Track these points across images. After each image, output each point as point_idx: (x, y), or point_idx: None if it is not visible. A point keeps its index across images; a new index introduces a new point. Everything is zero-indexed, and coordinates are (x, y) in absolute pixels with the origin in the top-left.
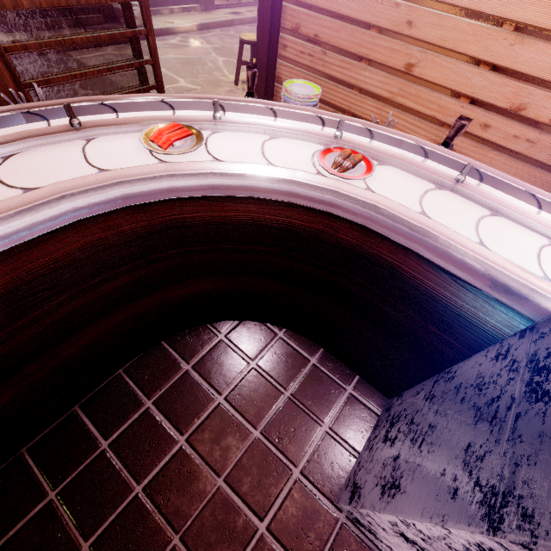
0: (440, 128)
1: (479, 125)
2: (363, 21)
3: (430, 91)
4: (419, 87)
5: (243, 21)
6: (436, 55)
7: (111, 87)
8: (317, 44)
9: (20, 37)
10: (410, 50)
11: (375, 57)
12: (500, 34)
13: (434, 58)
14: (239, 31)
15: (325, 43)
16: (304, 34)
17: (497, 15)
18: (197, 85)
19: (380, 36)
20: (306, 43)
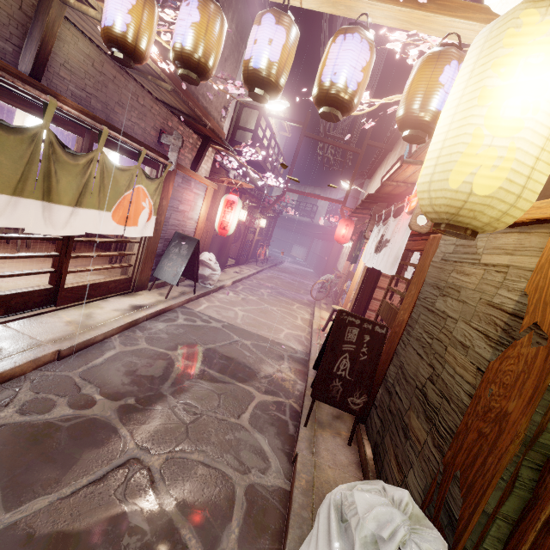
0: None
1: None
2: None
3: None
4: None
5: (245, 277)
6: None
7: (258, 337)
8: None
9: (158, 297)
10: None
11: None
12: None
13: None
14: (250, 285)
15: None
16: None
17: None
18: (294, 331)
19: None
20: None
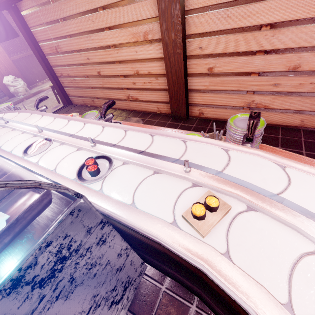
0: (123, 90)
1: (132, 84)
2: (76, 64)
3: (110, 79)
4: (107, 78)
5: None
6: (102, 65)
7: None
8: (70, 77)
9: None
10: (95, 67)
11: (88, 74)
12: (112, 50)
13: (102, 67)
14: None
15: (72, 76)
16: (65, 76)
17: (106, 45)
18: None
19: (84, 66)
20: (67, 79)
